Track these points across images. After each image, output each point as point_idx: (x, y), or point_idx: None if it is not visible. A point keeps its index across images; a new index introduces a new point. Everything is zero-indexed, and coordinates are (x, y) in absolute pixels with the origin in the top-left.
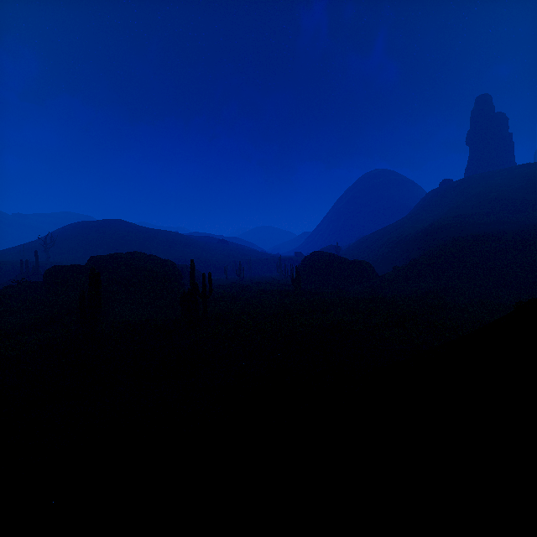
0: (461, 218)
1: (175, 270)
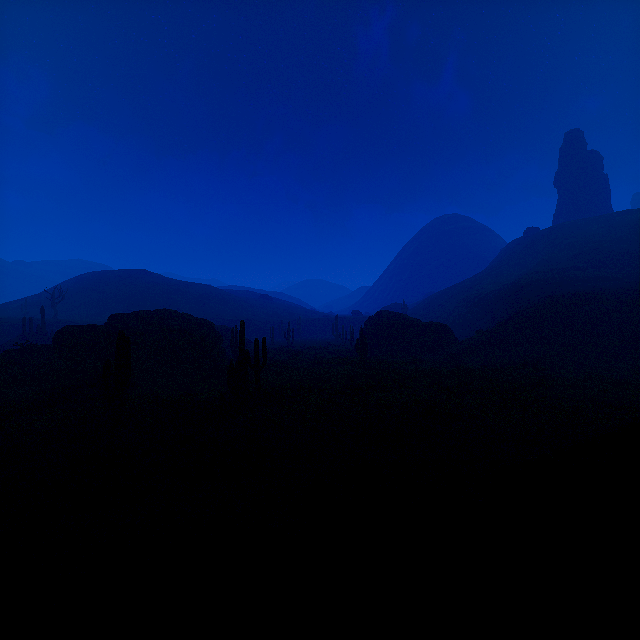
0: (554, 273)
1: (214, 332)
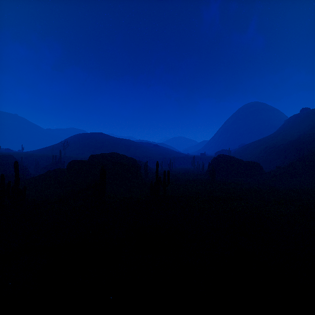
0: None
1: (137, 164)
